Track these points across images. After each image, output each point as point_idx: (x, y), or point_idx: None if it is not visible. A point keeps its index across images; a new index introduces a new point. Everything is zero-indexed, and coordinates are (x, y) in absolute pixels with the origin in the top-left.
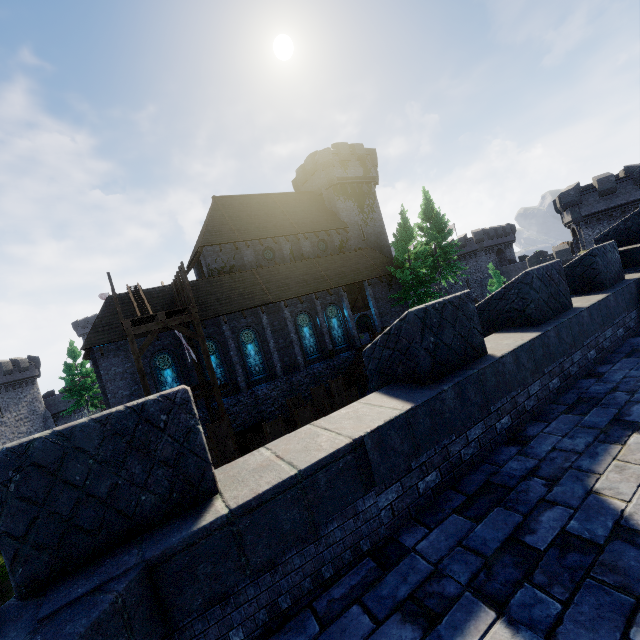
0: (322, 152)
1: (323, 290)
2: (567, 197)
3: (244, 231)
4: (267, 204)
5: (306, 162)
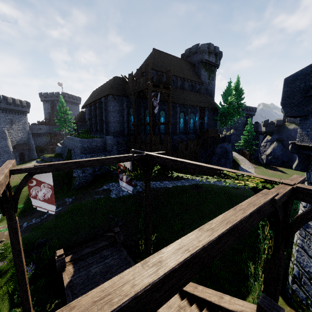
0: (203, 45)
1: (192, 105)
2: None
3: (166, 69)
4: (174, 60)
5: (193, 47)
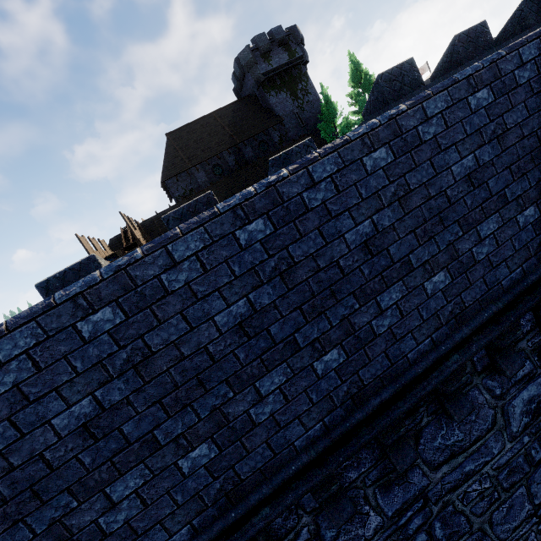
0: (242, 54)
1: None
2: None
3: (192, 157)
4: (209, 124)
5: (234, 68)
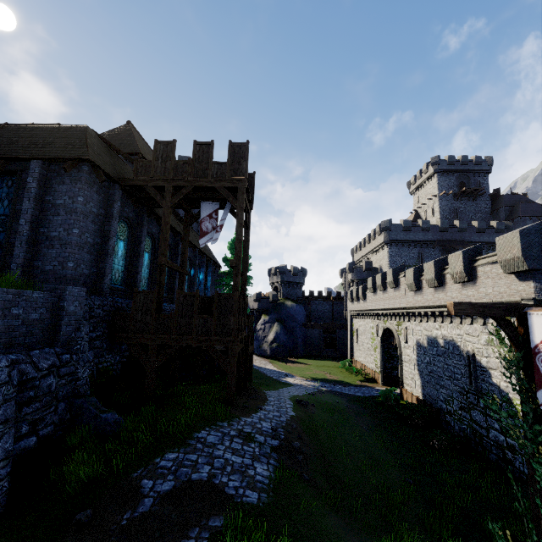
0: None
1: (202, 251)
2: (282, 269)
3: None
4: None
5: (181, 158)
